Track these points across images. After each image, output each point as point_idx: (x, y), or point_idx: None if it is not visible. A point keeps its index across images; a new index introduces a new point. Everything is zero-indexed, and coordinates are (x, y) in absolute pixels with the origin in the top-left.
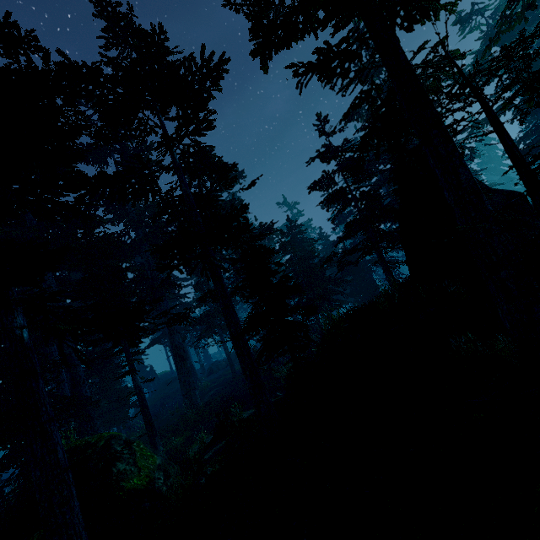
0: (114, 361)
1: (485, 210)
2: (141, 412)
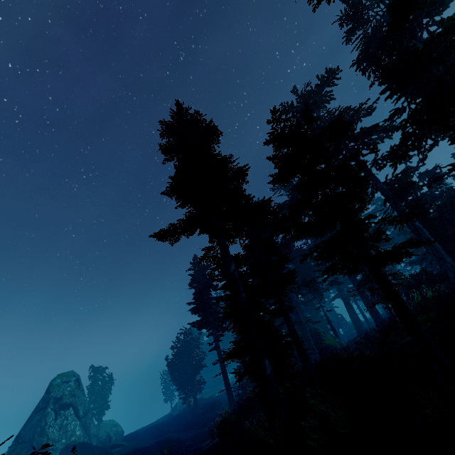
0: (315, 305)
1: (421, 236)
2: (328, 323)
